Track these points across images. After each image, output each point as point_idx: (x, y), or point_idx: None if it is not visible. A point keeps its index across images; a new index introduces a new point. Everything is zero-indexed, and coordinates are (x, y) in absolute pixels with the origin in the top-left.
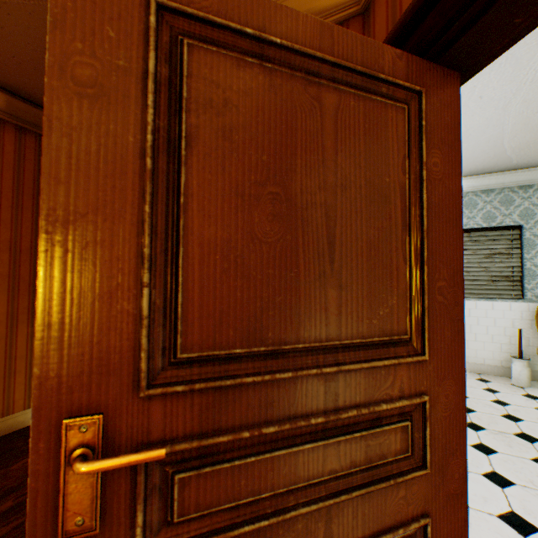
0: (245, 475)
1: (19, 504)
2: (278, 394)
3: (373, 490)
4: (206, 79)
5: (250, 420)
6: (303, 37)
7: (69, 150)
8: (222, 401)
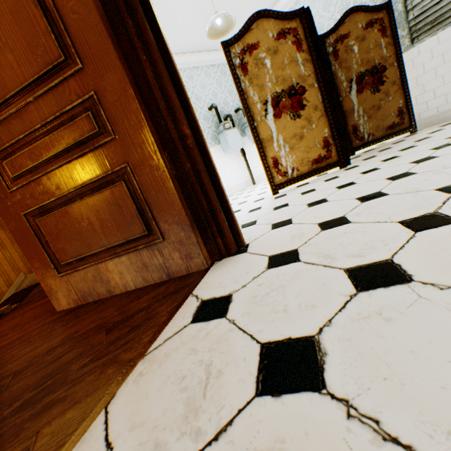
0: (25, 158)
1: None
2: (20, 122)
3: (88, 155)
4: None
5: (16, 136)
6: None
7: None
8: (2, 132)
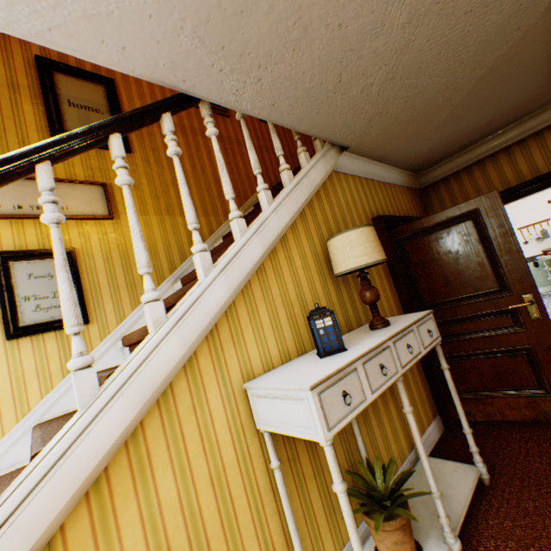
0: None
1: None
2: None
3: None
4: None
5: None
6: None
7: None
8: None
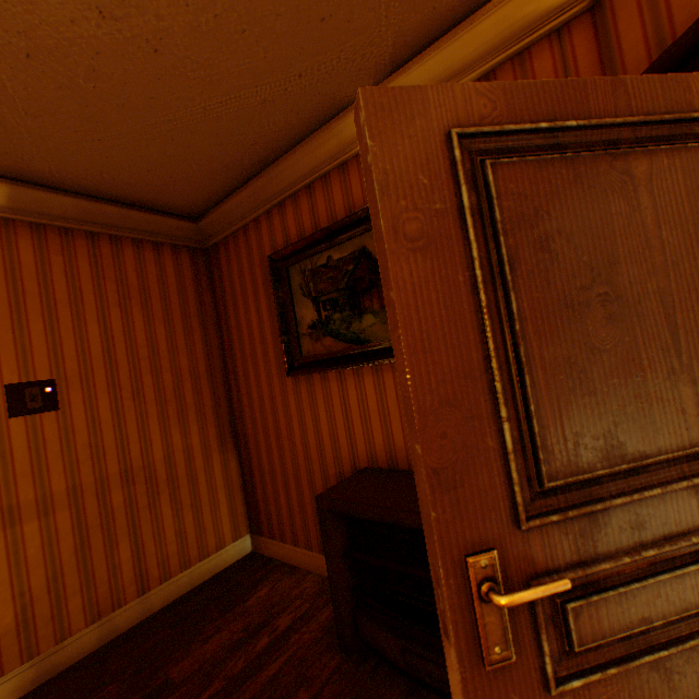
0: (632, 602)
1: (276, 640)
2: (647, 513)
3: None
4: (512, 194)
5: (624, 544)
6: (594, 106)
7: (415, 306)
8: (592, 526)
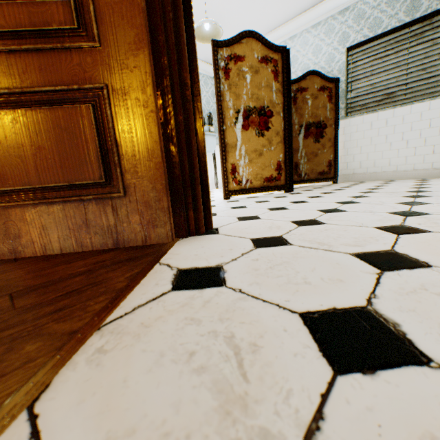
0: None
1: None
2: None
3: (48, 54)
4: None
5: None
6: None
7: None
8: None
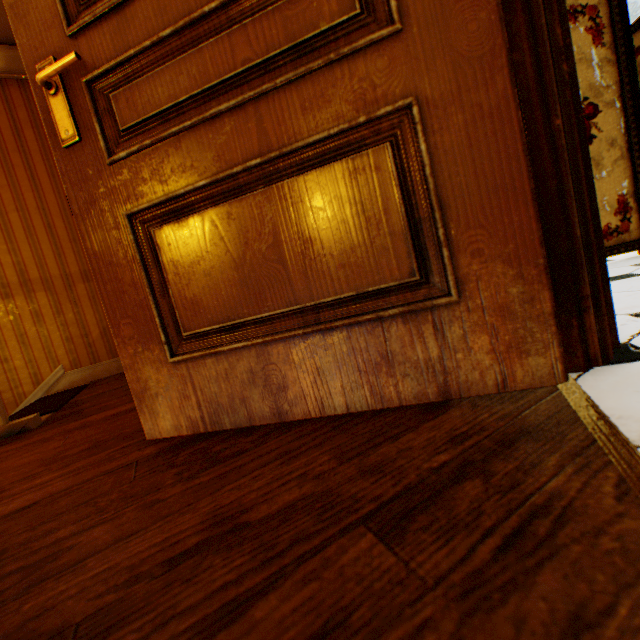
0: (161, 85)
1: None
2: None
3: (312, 79)
4: None
5: (153, 35)
6: None
7: None
8: (125, 25)
